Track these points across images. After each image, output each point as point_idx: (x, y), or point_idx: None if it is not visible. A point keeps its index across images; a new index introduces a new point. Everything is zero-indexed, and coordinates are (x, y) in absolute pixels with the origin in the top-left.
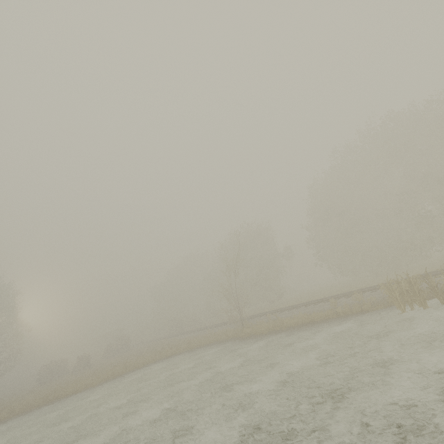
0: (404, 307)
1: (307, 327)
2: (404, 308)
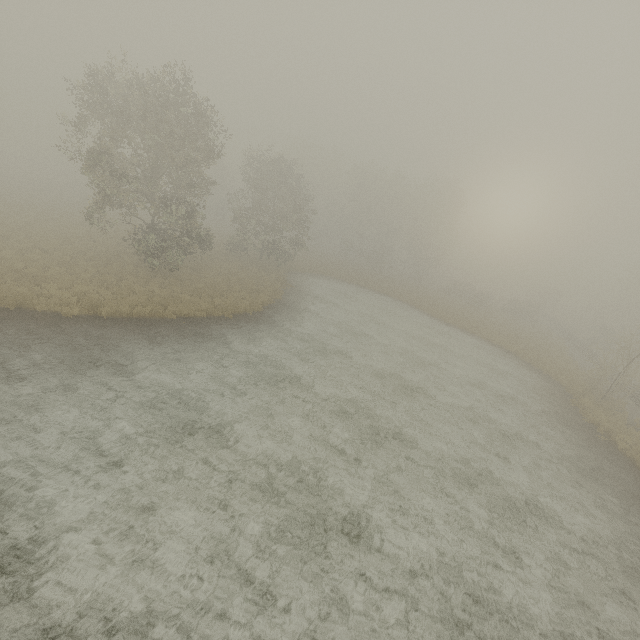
0: None
1: (609, 458)
2: None
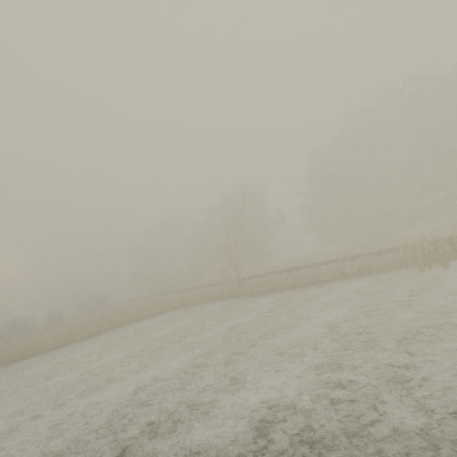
0: (424, 268)
1: (316, 286)
2: (423, 268)
